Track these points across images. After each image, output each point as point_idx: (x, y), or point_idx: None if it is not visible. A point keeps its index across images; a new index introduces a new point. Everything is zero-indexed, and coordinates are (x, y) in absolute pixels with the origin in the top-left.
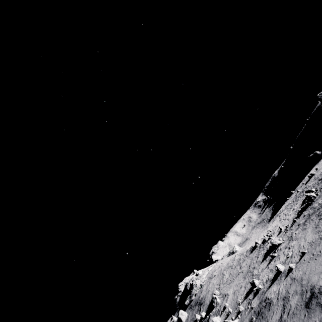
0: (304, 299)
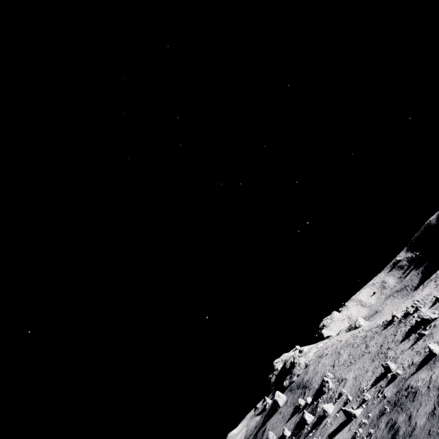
0: None
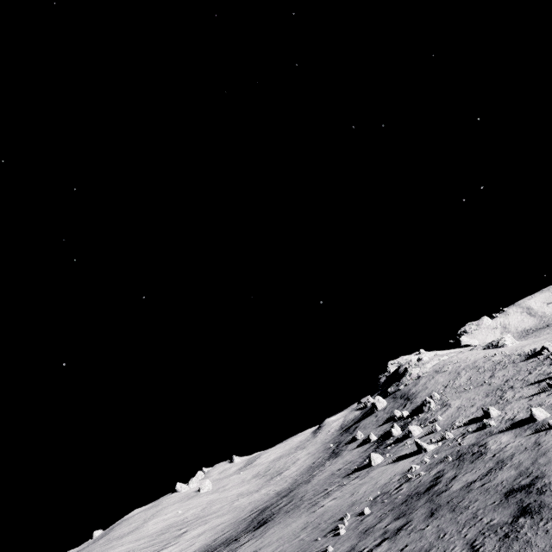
0: (515, 483)
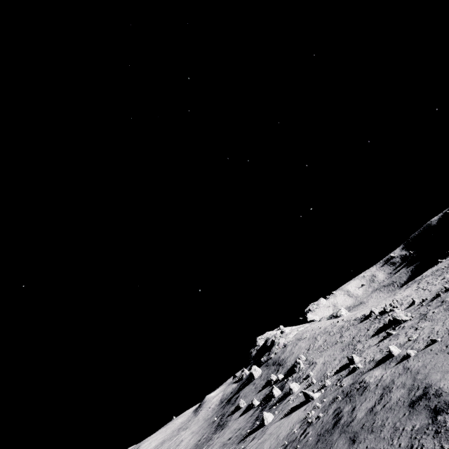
0: (411, 396)
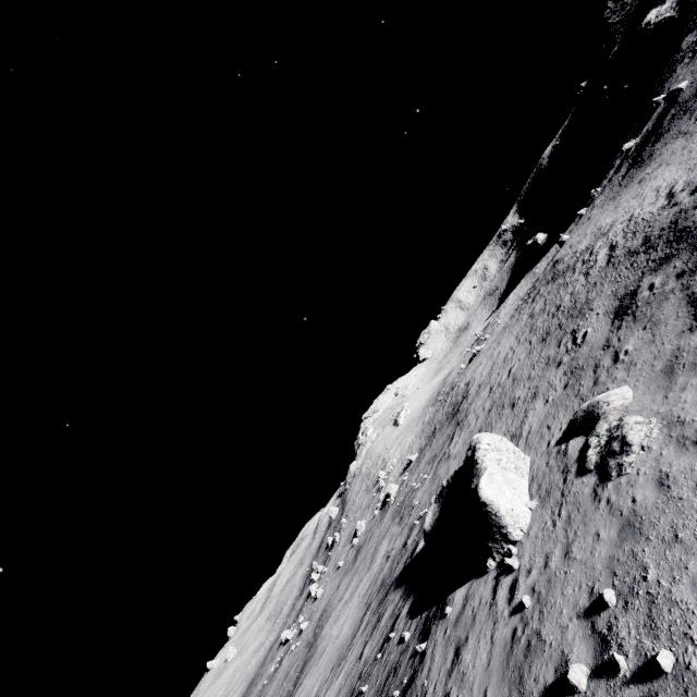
0: None
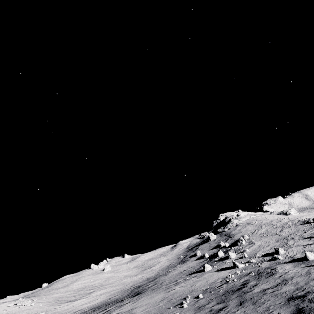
0: (294, 294)
